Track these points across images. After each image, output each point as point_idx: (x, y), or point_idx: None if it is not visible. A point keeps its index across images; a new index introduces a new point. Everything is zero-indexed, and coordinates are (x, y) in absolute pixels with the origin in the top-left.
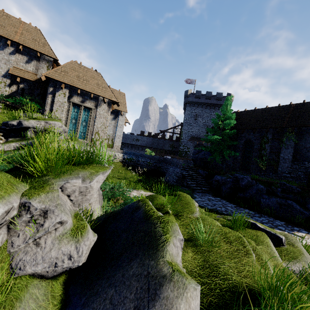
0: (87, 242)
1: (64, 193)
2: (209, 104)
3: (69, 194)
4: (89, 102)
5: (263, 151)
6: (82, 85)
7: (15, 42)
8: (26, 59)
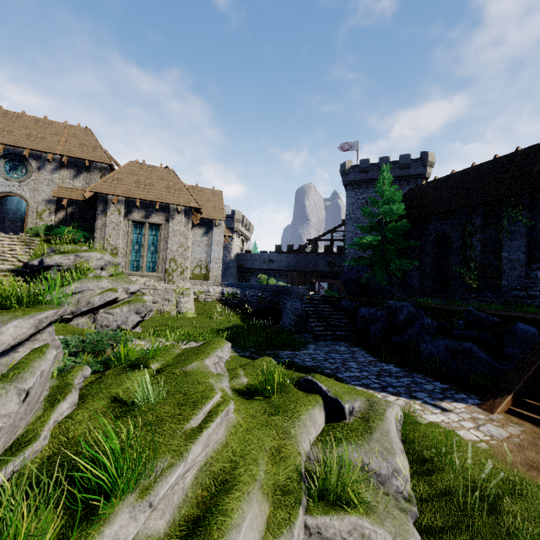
0: None
1: None
2: None
3: None
4: (157, 216)
5: (469, 251)
6: (143, 193)
7: (57, 154)
8: (73, 173)
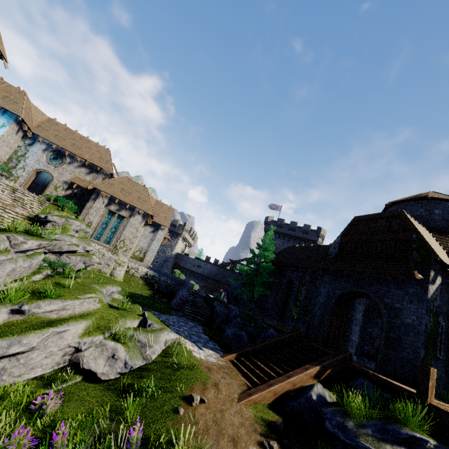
0: (1, 257)
1: (8, 239)
2: (293, 236)
3: (10, 241)
4: (125, 212)
5: (299, 295)
6: (123, 196)
7: (84, 159)
8: (88, 171)
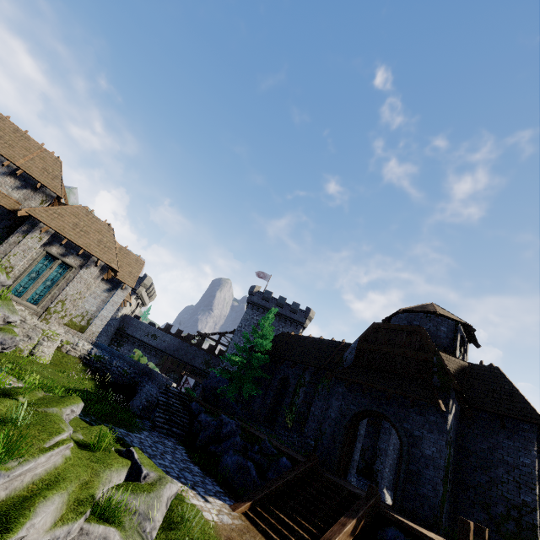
0: None
1: None
2: (280, 314)
3: None
4: (74, 259)
5: (296, 397)
6: (75, 236)
7: (16, 165)
8: (18, 184)
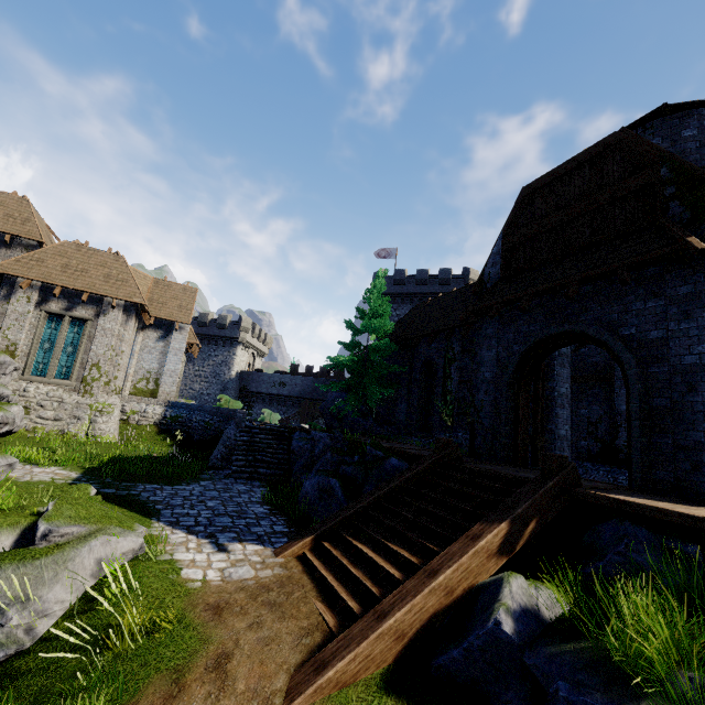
0: None
1: None
2: (426, 295)
3: None
4: (84, 309)
5: (447, 381)
6: (69, 280)
7: None
8: None
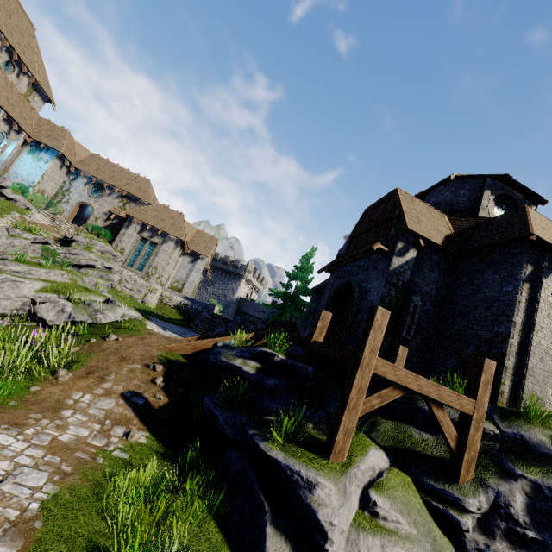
0: None
1: (7, 231)
2: None
3: (9, 232)
4: (158, 238)
5: None
6: (155, 223)
7: (122, 190)
8: (126, 202)
